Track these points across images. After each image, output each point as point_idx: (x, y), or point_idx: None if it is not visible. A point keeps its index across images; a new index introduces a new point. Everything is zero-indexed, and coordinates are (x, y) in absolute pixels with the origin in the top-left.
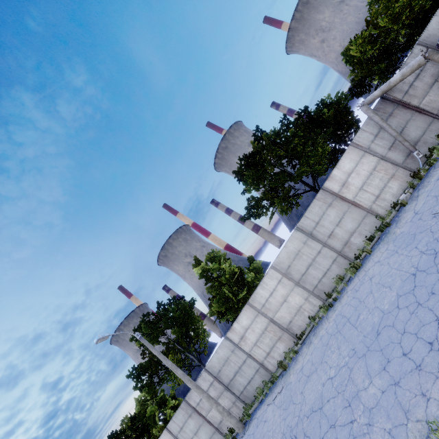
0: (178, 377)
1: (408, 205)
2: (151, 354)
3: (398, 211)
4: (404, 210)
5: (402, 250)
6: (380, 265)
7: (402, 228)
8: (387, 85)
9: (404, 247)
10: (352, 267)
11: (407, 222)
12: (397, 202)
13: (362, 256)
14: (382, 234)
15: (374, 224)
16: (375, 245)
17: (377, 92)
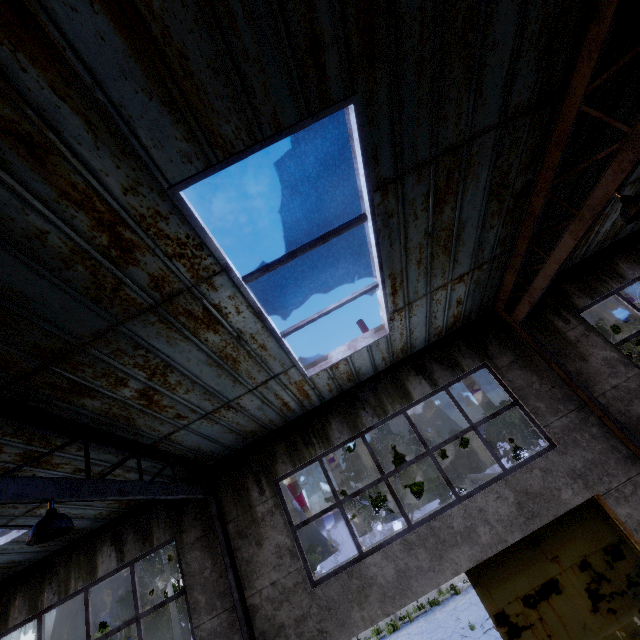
0: (162, 637)
1: (459, 595)
2: (147, 588)
3: (452, 595)
4: (454, 598)
5: (425, 634)
6: (408, 637)
7: (441, 614)
8: (489, 476)
9: (428, 632)
10: (392, 625)
11: (446, 611)
12: (453, 586)
13: (405, 619)
14: (430, 609)
15: (432, 594)
16: (420, 616)
17: (481, 475)
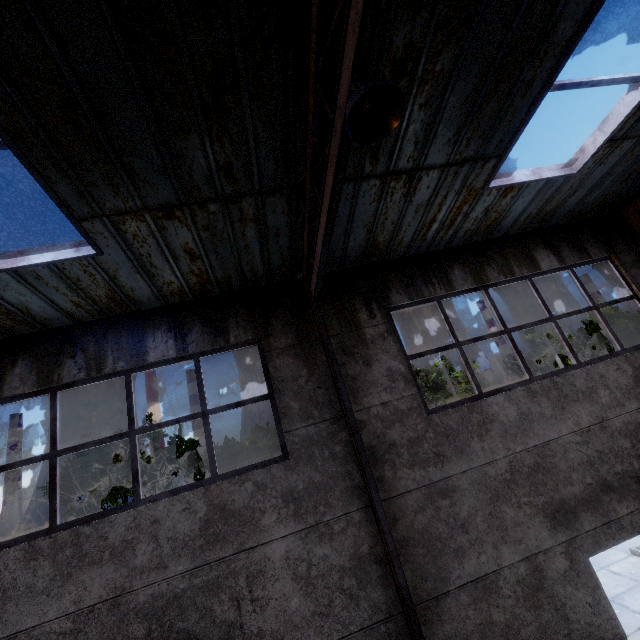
0: None
1: None
2: None
3: None
4: None
5: None
6: None
7: None
8: None
9: None
10: None
11: None
12: None
13: None
14: None
15: None
16: None
17: None
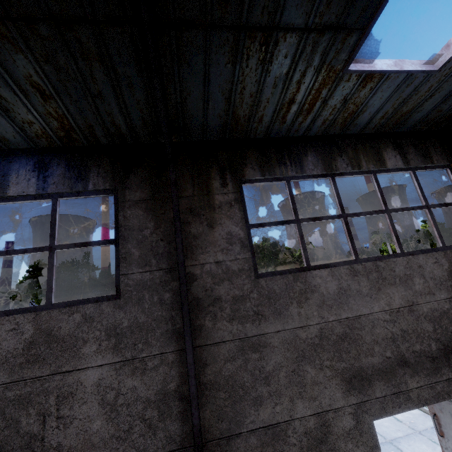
0: None
1: None
2: None
3: None
4: None
5: None
6: None
7: None
8: None
9: None
10: None
11: None
12: None
13: None
14: None
15: None
16: None
17: None
